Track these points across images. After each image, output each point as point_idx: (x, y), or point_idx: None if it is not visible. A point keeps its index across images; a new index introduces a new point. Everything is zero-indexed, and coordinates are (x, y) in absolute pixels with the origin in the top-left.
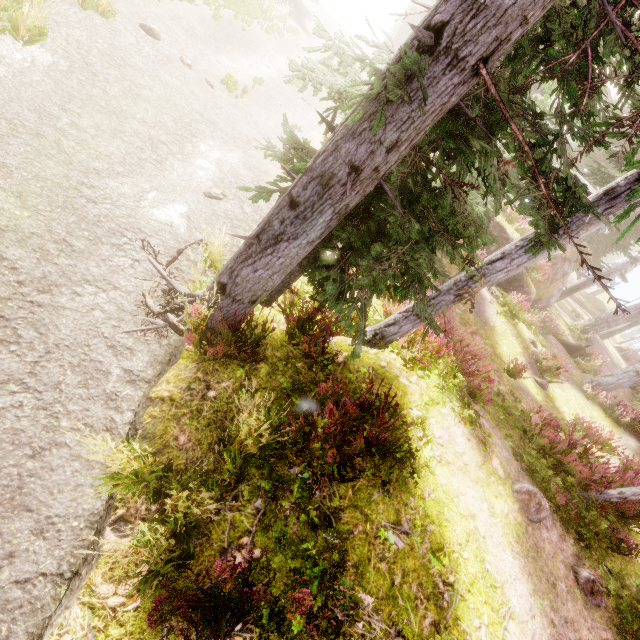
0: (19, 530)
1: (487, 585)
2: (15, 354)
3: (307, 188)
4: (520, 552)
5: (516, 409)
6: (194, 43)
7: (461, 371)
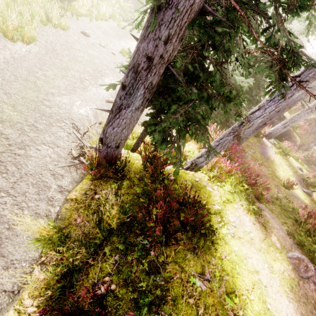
0: None
1: None
2: (5, 178)
3: (128, 76)
4: (293, 298)
5: (289, 207)
6: (107, 37)
7: (247, 183)
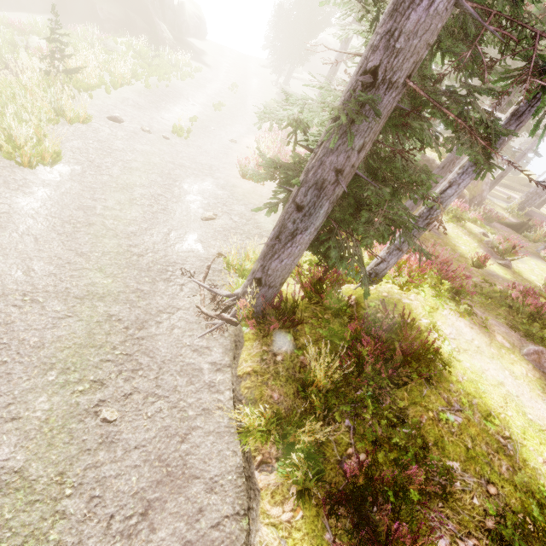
0: (197, 492)
1: (536, 430)
2: (143, 377)
3: (307, 195)
4: None
5: (495, 292)
6: (142, 113)
7: (444, 278)
